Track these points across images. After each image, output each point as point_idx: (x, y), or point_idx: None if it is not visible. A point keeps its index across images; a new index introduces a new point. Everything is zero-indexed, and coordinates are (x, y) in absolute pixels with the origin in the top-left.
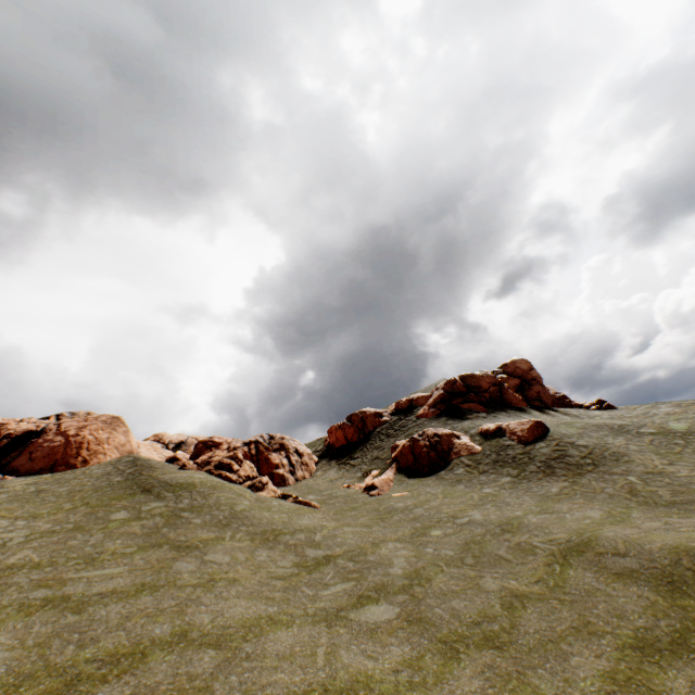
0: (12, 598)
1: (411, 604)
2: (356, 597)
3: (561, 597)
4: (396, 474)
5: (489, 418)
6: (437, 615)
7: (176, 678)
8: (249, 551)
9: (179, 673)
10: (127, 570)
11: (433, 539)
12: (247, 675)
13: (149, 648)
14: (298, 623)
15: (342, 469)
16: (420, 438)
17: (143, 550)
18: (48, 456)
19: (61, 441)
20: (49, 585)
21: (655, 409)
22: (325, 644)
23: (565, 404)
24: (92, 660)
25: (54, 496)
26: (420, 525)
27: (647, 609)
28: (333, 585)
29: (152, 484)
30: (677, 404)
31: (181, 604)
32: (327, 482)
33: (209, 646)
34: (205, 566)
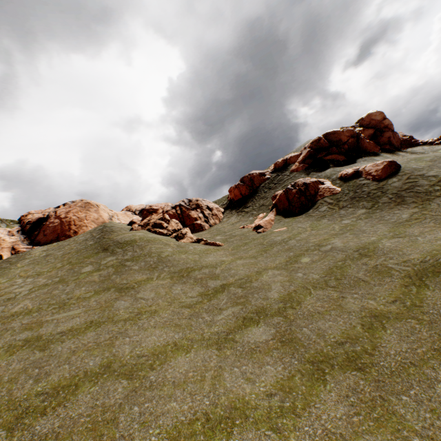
0: (5, 341)
1: (283, 325)
2: (242, 320)
3: (420, 317)
4: (276, 215)
5: (347, 165)
6: (305, 335)
7: (93, 410)
8: (168, 286)
9: (97, 405)
10: (83, 311)
11: (303, 265)
12: (146, 406)
13: (81, 381)
14: (195, 348)
15: (239, 215)
16: (293, 188)
17: (97, 293)
18: (53, 232)
19: (58, 222)
20: (31, 328)
21: None
22: (213, 368)
23: (410, 144)
24: (40, 394)
25: (54, 259)
26: (293, 254)
27: None
28: (226, 310)
29: (109, 245)
30: None
31: (113, 337)
32: (230, 225)
33: (123, 377)
34: (136, 302)
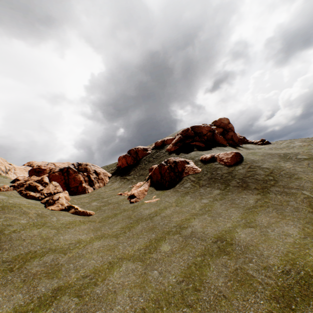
0: None
1: None
2: None
3: None
4: (150, 186)
5: (206, 151)
6: None
7: None
8: None
9: None
10: None
11: (161, 256)
12: None
13: None
14: None
15: (121, 182)
16: (165, 163)
17: None
18: None
19: None
20: None
21: (292, 144)
22: None
23: (244, 142)
24: None
25: None
26: (155, 236)
27: None
28: None
29: None
30: (303, 141)
31: None
32: (111, 190)
33: None
34: None
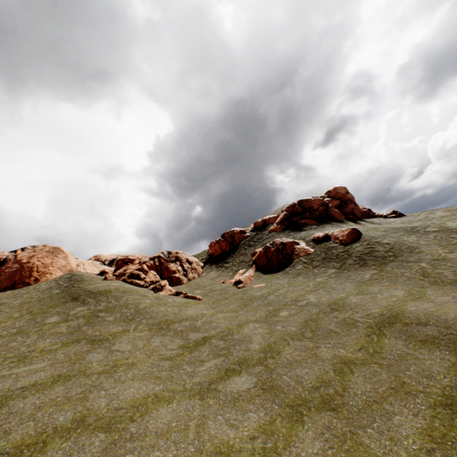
0: None
1: (265, 374)
2: (224, 371)
3: (380, 362)
4: (256, 271)
5: (319, 229)
6: (285, 382)
7: None
8: (146, 339)
9: None
10: (49, 364)
11: (282, 318)
12: None
13: (50, 437)
14: (177, 399)
15: (219, 270)
16: (271, 246)
17: (66, 345)
18: (9, 278)
19: (17, 267)
20: None
21: (432, 214)
22: (196, 417)
23: (370, 215)
24: None
25: (9, 308)
26: (272, 308)
27: (450, 370)
28: (208, 362)
29: (79, 294)
30: (447, 210)
31: (86, 391)
32: (209, 280)
33: (100, 430)
34: (111, 355)
